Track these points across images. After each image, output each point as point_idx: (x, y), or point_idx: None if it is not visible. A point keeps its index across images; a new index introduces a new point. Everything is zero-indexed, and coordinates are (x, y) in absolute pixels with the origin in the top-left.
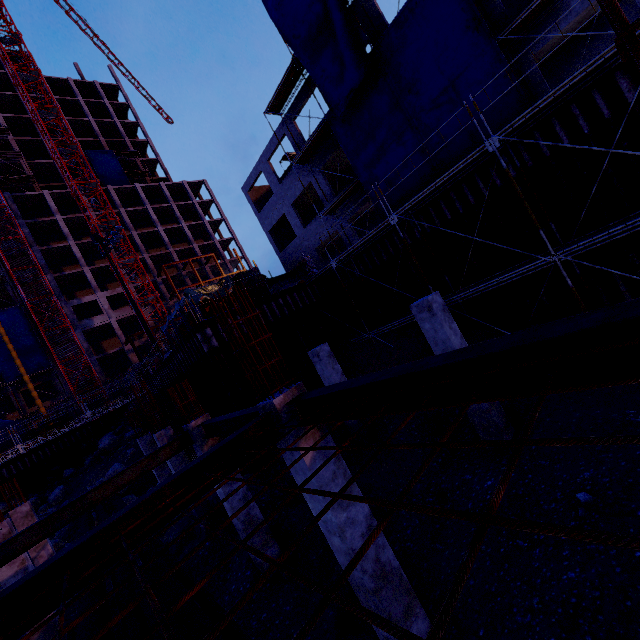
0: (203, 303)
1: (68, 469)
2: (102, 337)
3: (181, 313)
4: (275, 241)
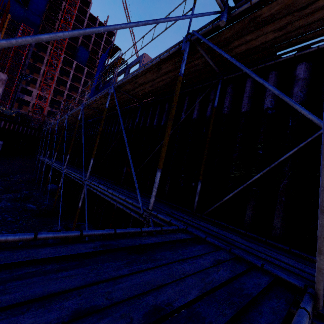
0: None
1: None
2: (26, 104)
3: None
4: None
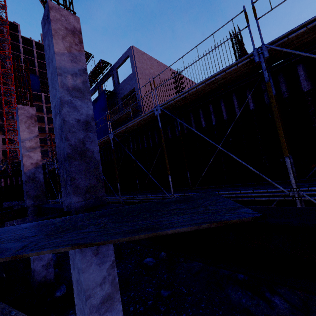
0: None
1: None
2: None
3: None
4: None
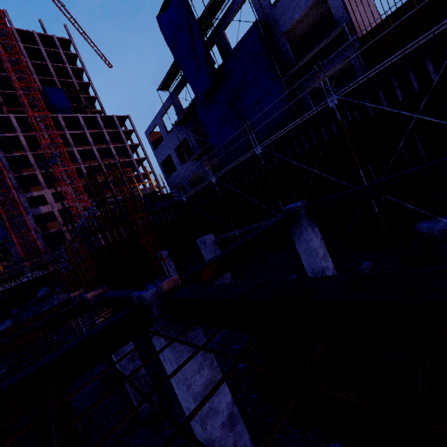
0: (98, 217)
1: (15, 309)
2: (47, 220)
3: (87, 220)
4: (164, 170)
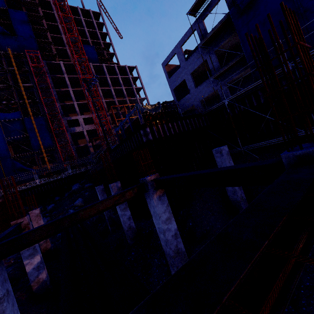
0: (145, 113)
1: (57, 197)
2: (78, 138)
3: (129, 120)
4: (175, 95)
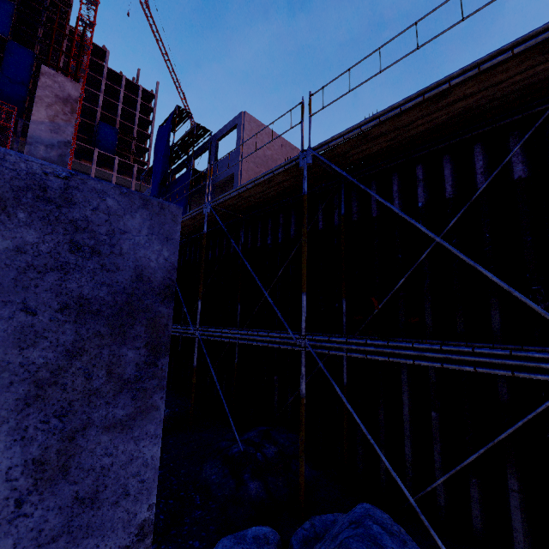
0: None
1: None
2: None
3: None
4: None
